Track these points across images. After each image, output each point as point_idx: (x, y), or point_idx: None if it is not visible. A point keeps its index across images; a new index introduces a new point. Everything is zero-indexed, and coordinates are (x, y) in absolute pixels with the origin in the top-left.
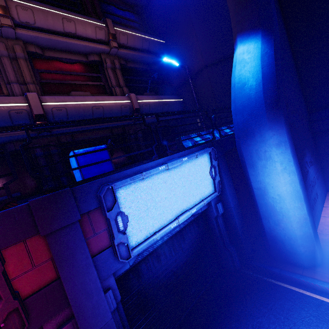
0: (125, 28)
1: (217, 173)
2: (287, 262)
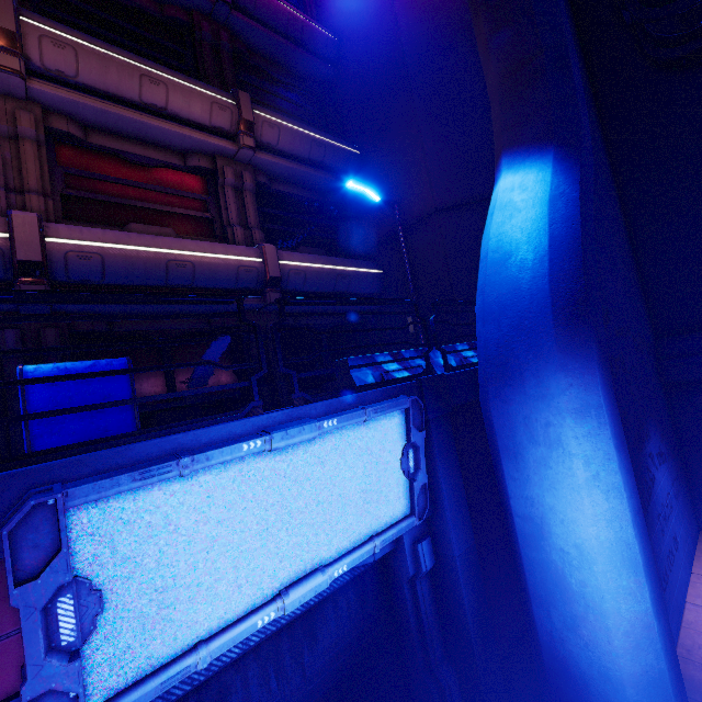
0: (278, 115)
1: (421, 464)
2: None
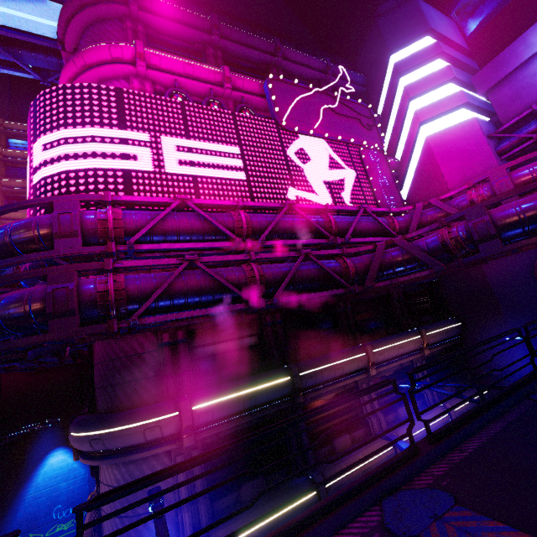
0: (432, 328)
1: None
2: None
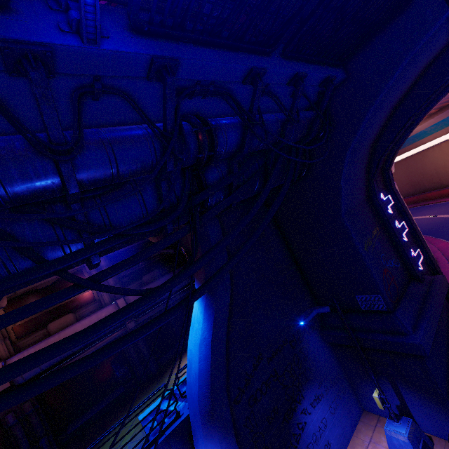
0: None
1: None
2: None
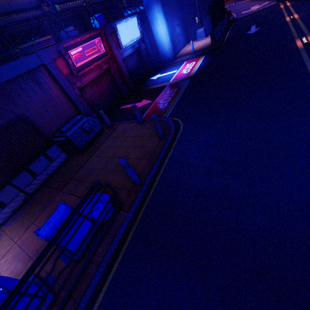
0: None
1: (140, 27)
2: (166, 63)
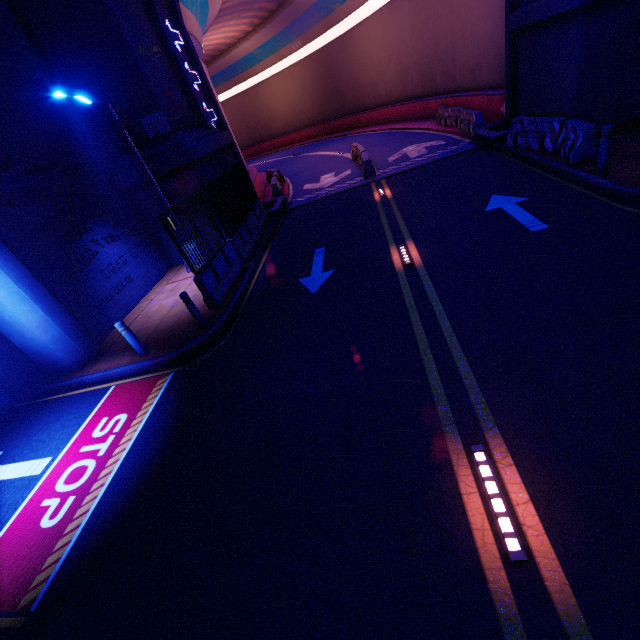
0: None
1: None
2: (61, 373)
